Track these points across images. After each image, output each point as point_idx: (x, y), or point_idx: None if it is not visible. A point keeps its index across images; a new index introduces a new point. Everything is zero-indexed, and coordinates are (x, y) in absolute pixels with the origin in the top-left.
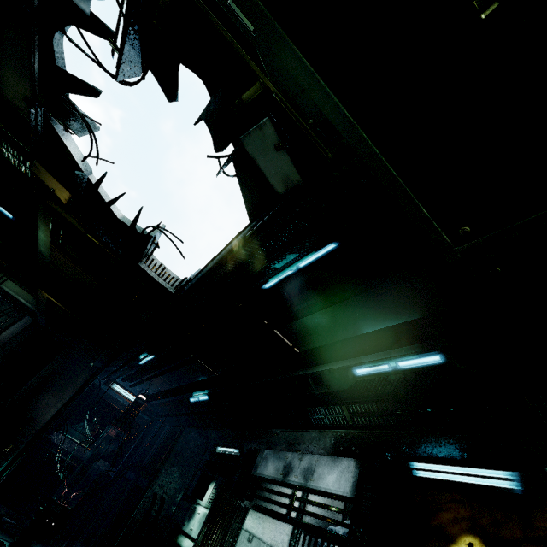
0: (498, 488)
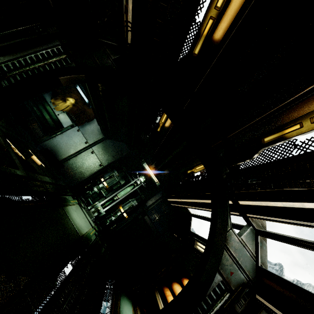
0: (85, 100)
